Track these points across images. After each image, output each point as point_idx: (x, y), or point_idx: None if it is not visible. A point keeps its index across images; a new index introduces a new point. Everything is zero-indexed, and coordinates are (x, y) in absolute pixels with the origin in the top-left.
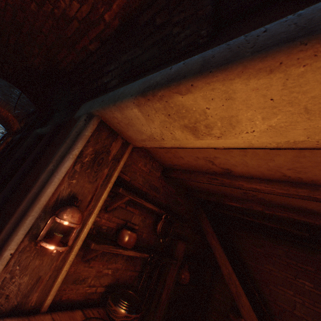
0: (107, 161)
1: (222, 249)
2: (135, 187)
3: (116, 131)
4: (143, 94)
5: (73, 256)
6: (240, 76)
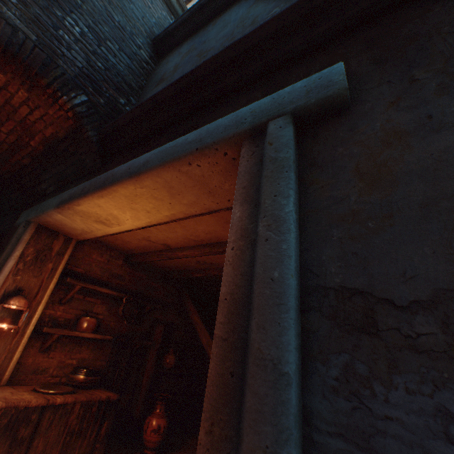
0: (51, 257)
1: (203, 322)
2: (93, 278)
3: (56, 231)
4: (58, 206)
5: (26, 338)
6: (94, 199)
